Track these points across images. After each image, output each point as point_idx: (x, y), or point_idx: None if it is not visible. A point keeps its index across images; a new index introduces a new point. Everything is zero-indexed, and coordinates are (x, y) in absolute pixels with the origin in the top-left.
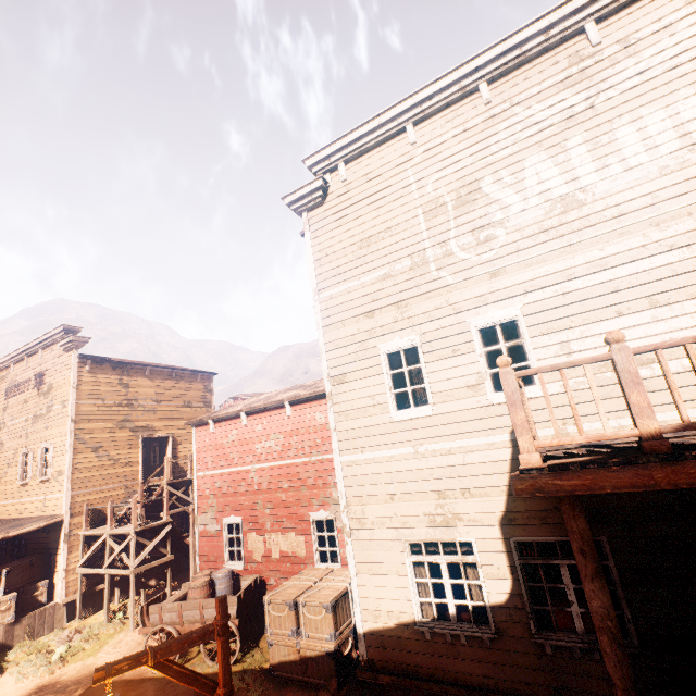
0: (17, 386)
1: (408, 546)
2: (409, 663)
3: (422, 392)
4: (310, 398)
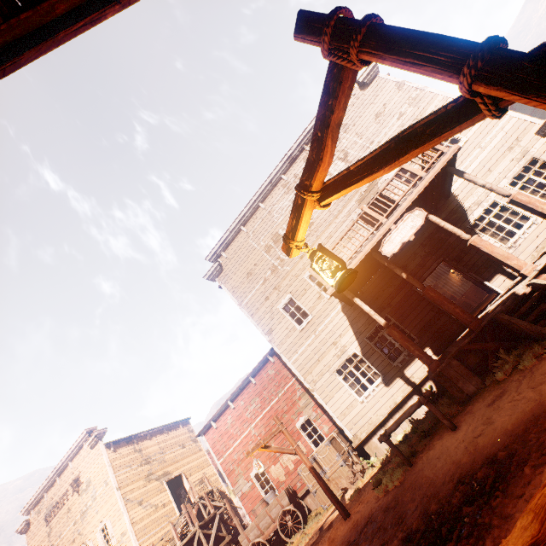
0: (56, 505)
1: (336, 374)
2: (367, 420)
3: (305, 315)
4: (261, 366)
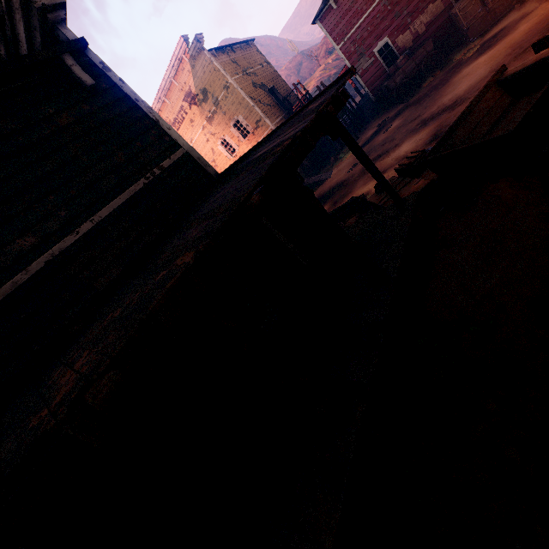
0: (175, 122)
1: None
2: None
3: None
4: None
